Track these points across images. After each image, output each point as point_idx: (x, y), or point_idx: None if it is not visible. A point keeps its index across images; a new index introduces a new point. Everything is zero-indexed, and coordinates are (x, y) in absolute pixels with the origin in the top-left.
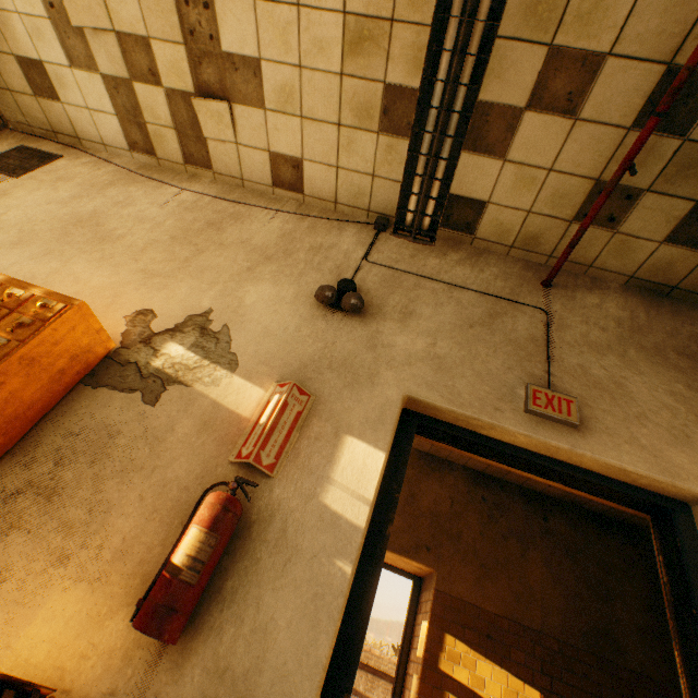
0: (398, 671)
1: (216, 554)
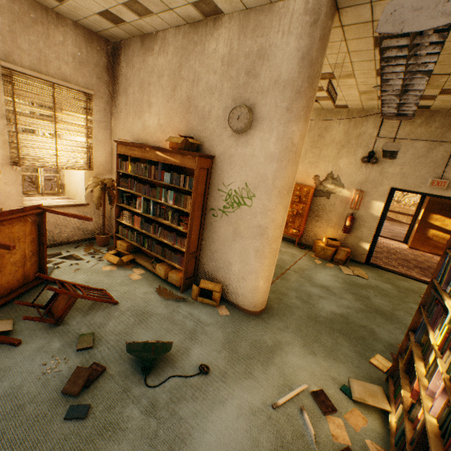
0: (411, 222)
1: (352, 224)
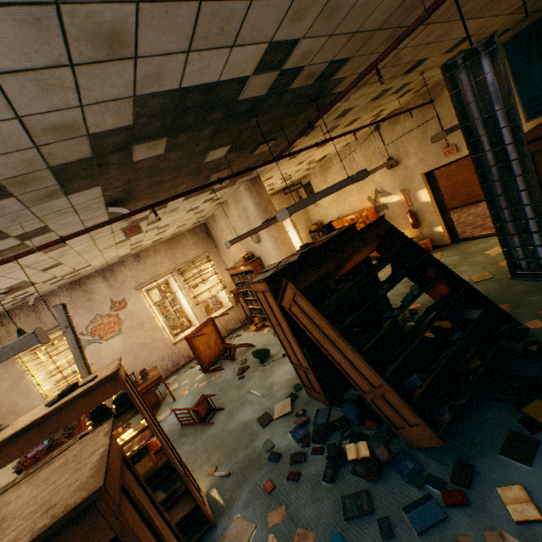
0: None
1: (414, 219)
